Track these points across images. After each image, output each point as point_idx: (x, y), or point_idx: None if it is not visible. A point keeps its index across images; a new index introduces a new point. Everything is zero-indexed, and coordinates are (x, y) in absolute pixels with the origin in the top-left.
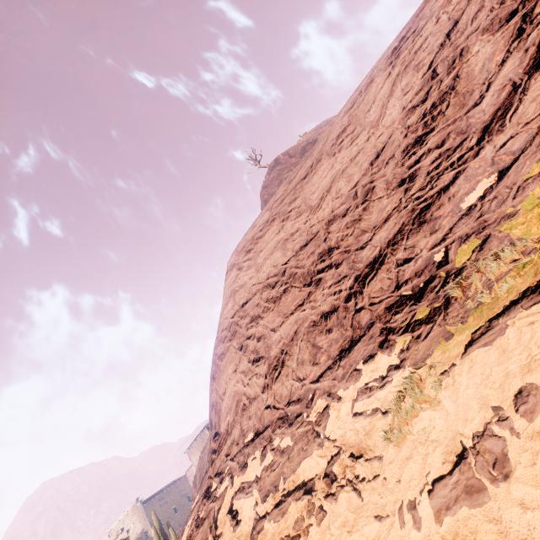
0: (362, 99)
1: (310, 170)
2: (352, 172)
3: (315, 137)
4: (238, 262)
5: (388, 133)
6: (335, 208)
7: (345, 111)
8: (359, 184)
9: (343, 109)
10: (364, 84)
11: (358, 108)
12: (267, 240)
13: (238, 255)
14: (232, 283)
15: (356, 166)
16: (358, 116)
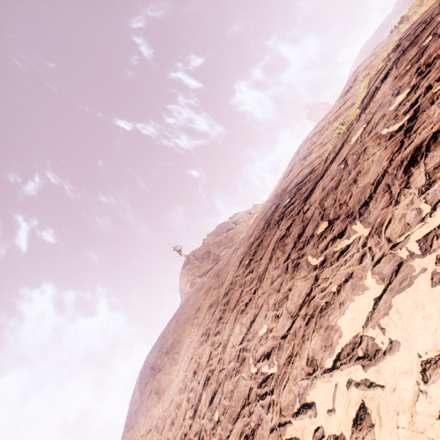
0: (186, 329)
1: (169, 351)
2: (169, 394)
3: (210, 247)
4: (135, 394)
5: (176, 390)
6: (159, 417)
7: (185, 320)
8: (166, 413)
9: (188, 311)
10: (191, 312)
11: (184, 334)
12: (145, 395)
13: (138, 382)
14: (129, 415)
15: (170, 392)
16: (182, 342)
